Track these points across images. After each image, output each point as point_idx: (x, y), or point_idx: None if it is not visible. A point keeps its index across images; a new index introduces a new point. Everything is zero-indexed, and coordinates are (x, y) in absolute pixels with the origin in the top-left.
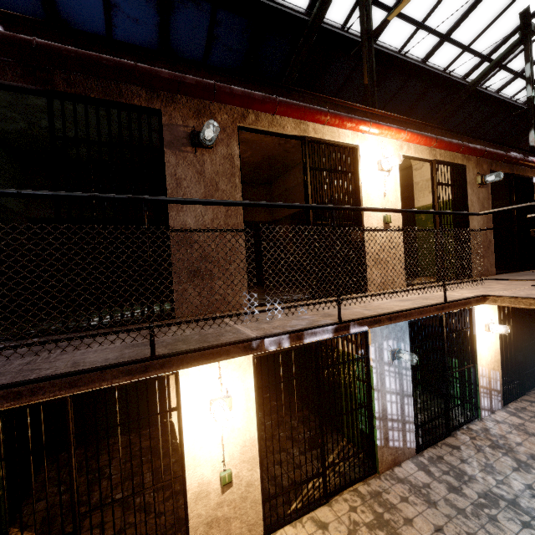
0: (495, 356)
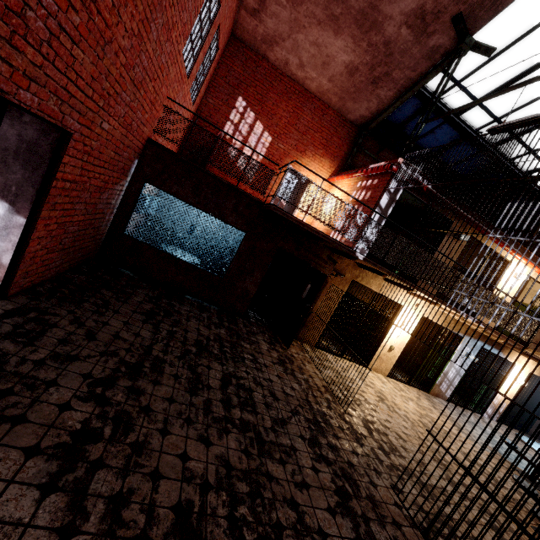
0: (509, 395)
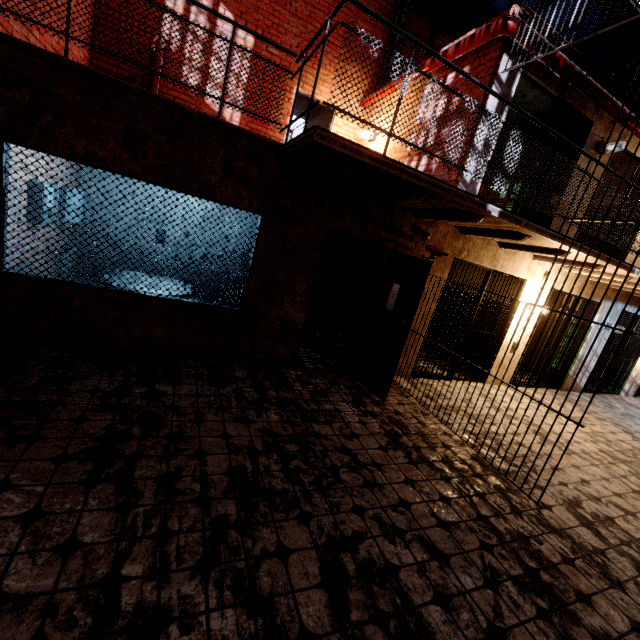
0: None
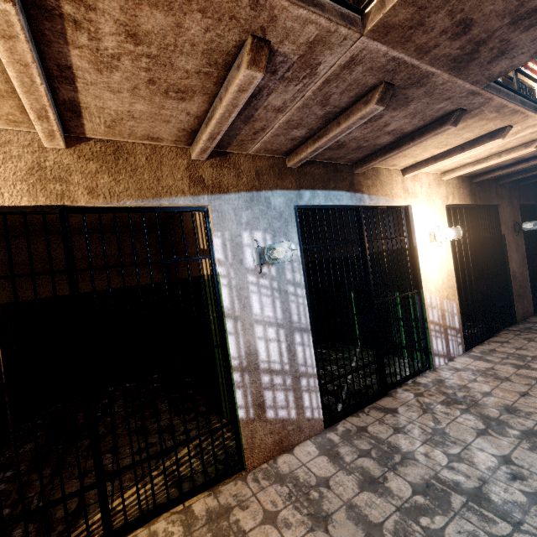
0: (448, 280)
